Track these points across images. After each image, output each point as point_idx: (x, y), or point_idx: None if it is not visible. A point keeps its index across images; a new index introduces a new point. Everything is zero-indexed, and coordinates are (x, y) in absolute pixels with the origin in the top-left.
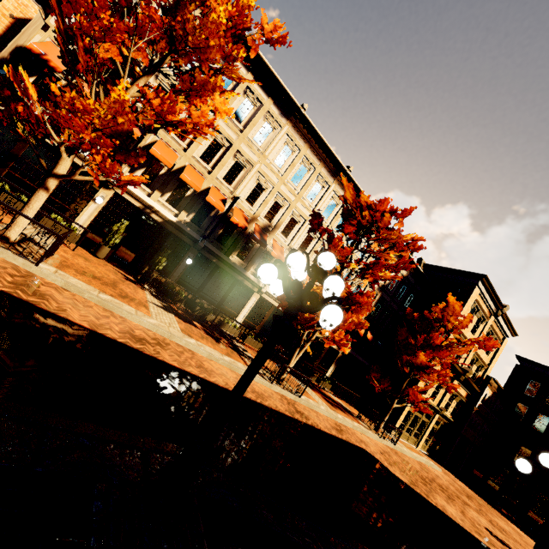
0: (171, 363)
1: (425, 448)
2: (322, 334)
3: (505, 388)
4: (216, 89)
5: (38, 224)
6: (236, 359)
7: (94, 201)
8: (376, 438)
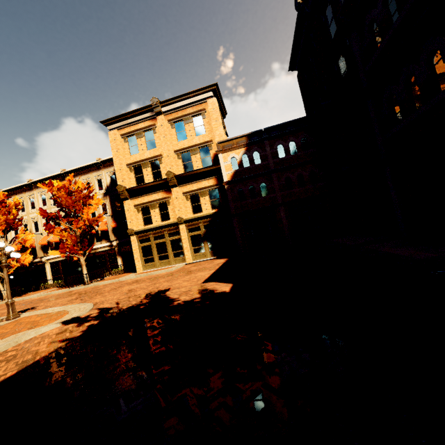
0: None
1: (206, 255)
2: (26, 264)
3: (305, 109)
4: None
5: None
6: None
7: None
8: (62, 291)
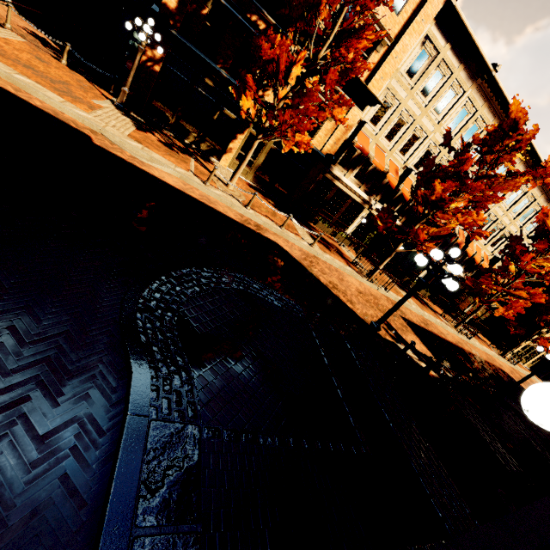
0: (439, 335)
1: (530, 365)
2: None
3: None
4: (494, 202)
5: (393, 278)
6: (438, 318)
7: (357, 218)
8: (504, 361)
